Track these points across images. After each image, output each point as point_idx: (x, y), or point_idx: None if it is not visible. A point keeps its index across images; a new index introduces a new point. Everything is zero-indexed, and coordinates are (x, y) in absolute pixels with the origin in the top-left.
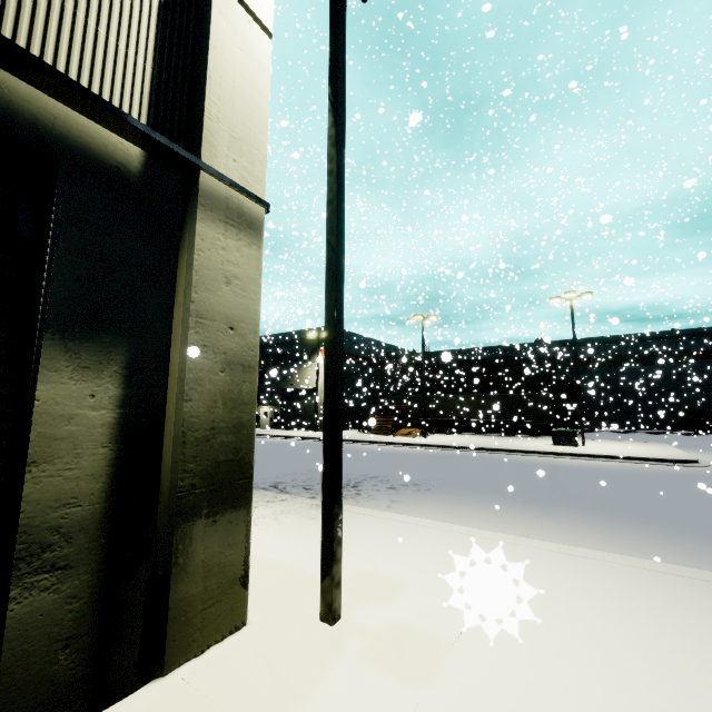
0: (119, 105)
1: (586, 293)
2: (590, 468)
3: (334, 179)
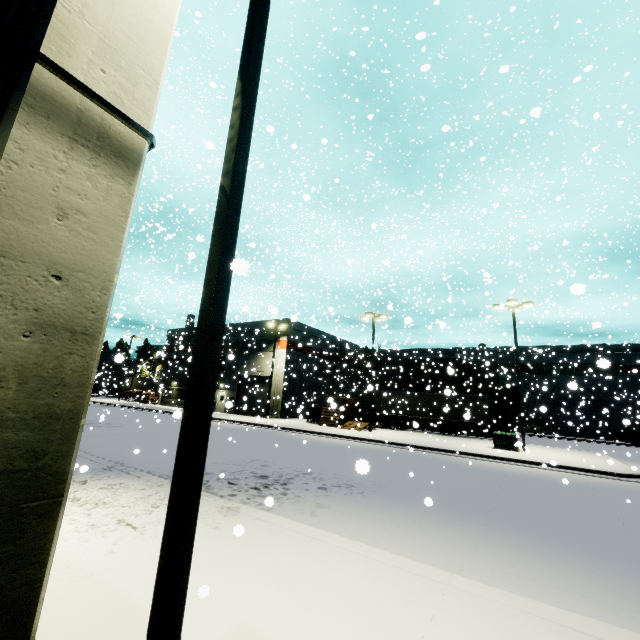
0: None
1: (528, 302)
2: (532, 477)
3: (238, 114)
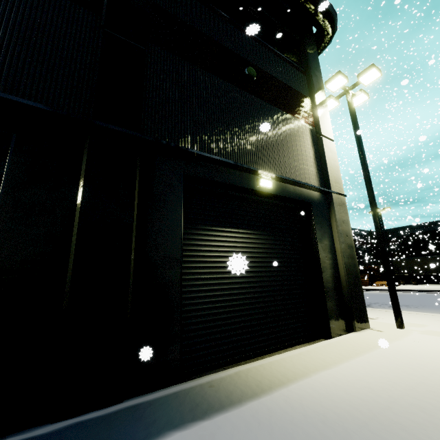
0: (314, 184)
1: None
2: None
3: (368, 183)
